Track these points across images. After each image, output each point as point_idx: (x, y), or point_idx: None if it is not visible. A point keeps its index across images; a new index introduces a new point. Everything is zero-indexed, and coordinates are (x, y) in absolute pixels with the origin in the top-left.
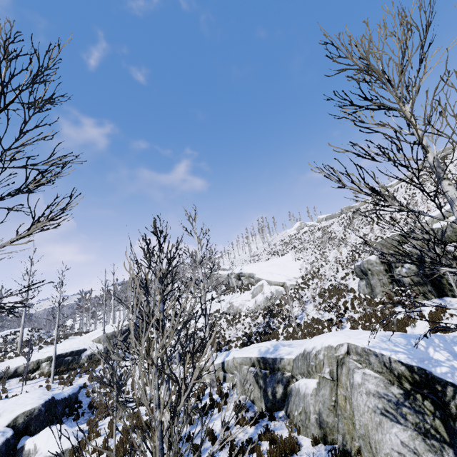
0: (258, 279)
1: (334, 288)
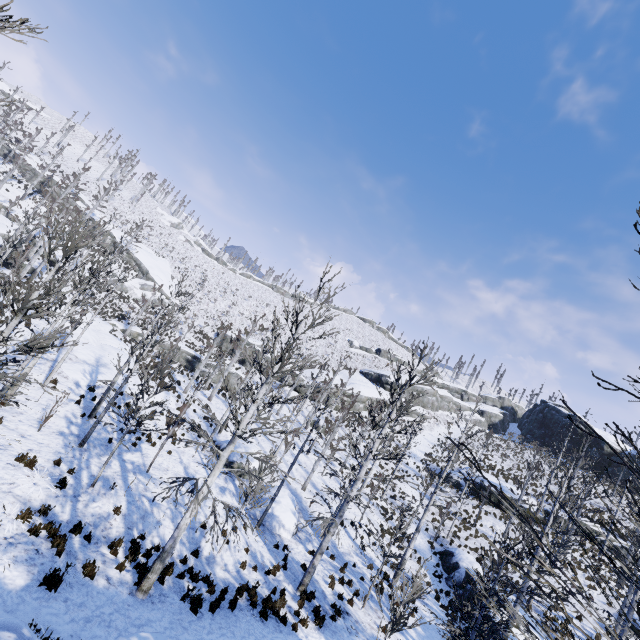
0: (153, 279)
1: (202, 330)
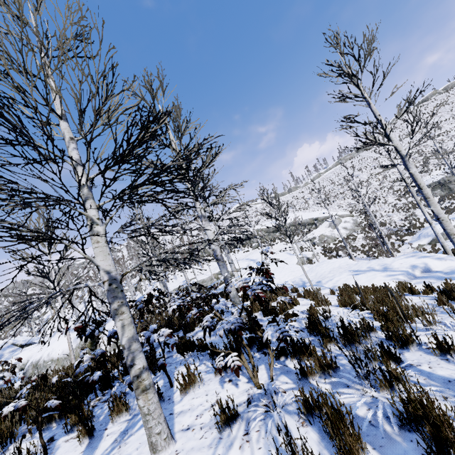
0: (325, 217)
1: (409, 202)
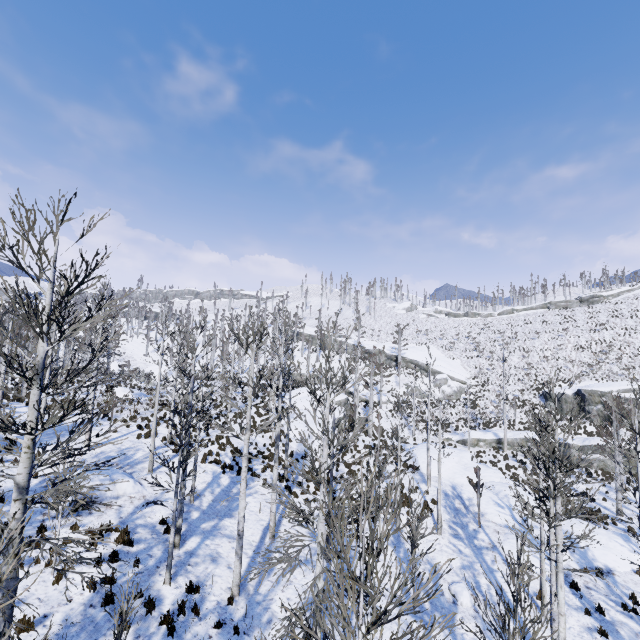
0: (438, 372)
1: (522, 400)
